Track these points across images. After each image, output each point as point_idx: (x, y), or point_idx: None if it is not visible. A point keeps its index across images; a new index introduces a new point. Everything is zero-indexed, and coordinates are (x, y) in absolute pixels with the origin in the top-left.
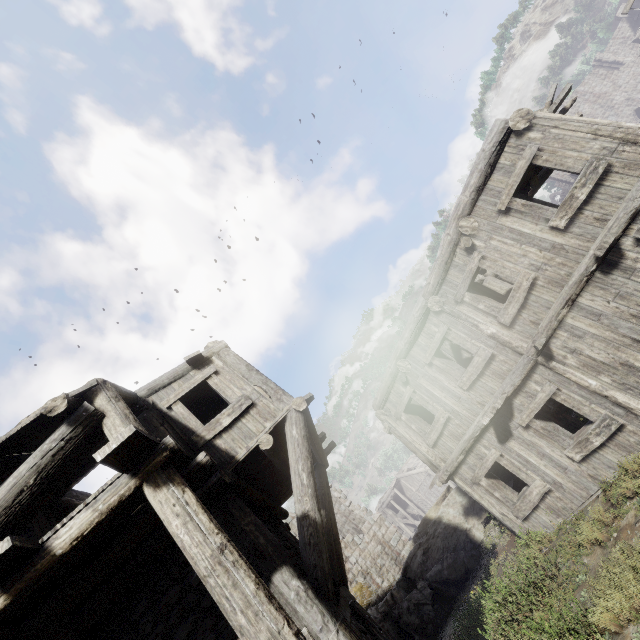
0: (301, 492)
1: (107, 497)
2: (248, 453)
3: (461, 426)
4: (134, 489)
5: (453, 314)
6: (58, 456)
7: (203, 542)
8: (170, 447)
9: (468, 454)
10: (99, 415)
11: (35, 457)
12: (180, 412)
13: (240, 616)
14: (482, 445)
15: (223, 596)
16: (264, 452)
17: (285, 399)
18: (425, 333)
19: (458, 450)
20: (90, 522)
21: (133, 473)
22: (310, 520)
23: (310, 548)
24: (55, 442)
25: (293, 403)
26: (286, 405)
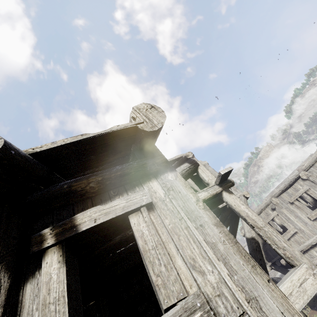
0: (250, 228)
1: (212, 190)
2: (222, 206)
3: (303, 238)
4: (220, 191)
5: (314, 182)
6: (187, 172)
7: (257, 216)
8: (232, 182)
9: (304, 253)
10: (198, 164)
11: (179, 170)
12: (190, 182)
13: (283, 243)
14: (315, 250)
15: (273, 235)
16: (227, 209)
17: (238, 190)
18: (293, 188)
19: (299, 249)
20: (207, 196)
21: (220, 186)
22: (256, 240)
23: (257, 251)
24: (185, 167)
25: (243, 193)
26: (238, 193)
